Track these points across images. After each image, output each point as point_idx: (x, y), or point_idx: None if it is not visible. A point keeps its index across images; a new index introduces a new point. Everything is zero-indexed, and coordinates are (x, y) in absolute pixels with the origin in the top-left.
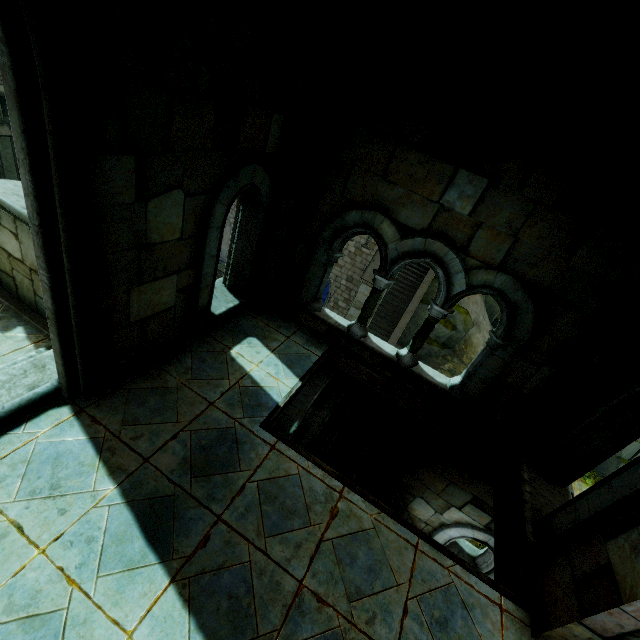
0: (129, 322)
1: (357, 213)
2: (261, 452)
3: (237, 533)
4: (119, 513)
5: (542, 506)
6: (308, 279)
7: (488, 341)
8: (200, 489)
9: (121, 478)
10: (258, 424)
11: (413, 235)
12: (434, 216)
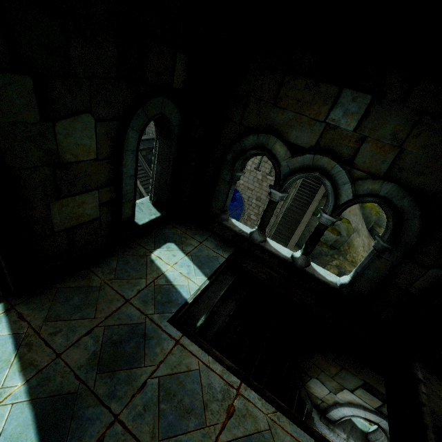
0: (53, 231)
1: (253, 137)
2: (166, 347)
3: (131, 435)
4: (20, 412)
5: (441, 410)
6: (216, 195)
7: (375, 245)
8: (103, 386)
9: (31, 374)
10: (166, 319)
11: (302, 152)
12: (321, 134)
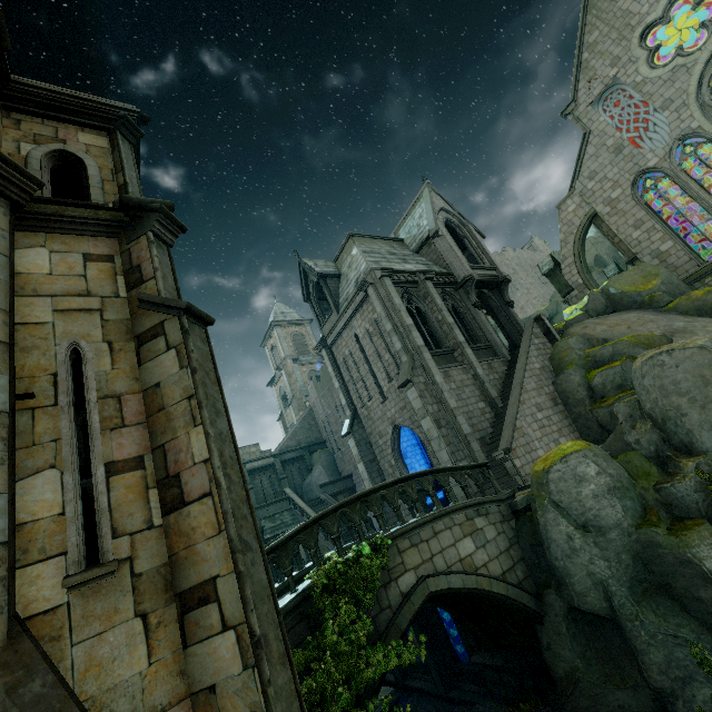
0: None
1: None
2: None
3: None
4: None
5: None
6: None
7: None
8: None
9: None
10: None
11: None
12: None
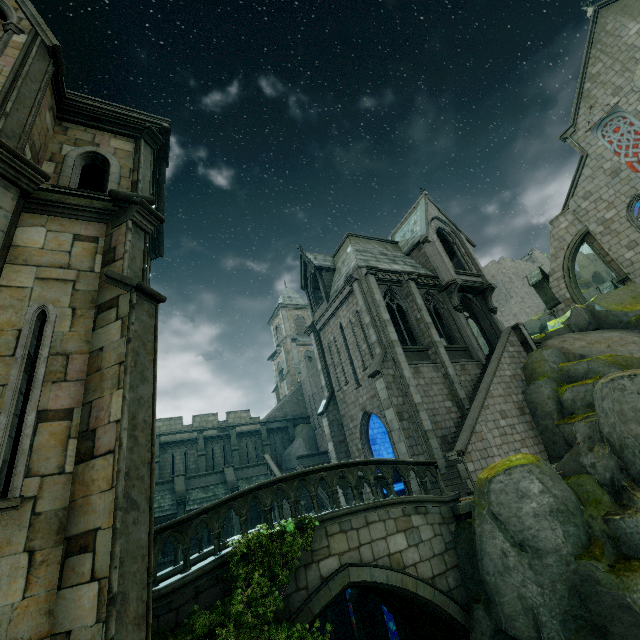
0: None
1: None
2: None
3: None
4: None
5: None
6: None
7: None
8: None
9: None
10: None
11: None
12: None
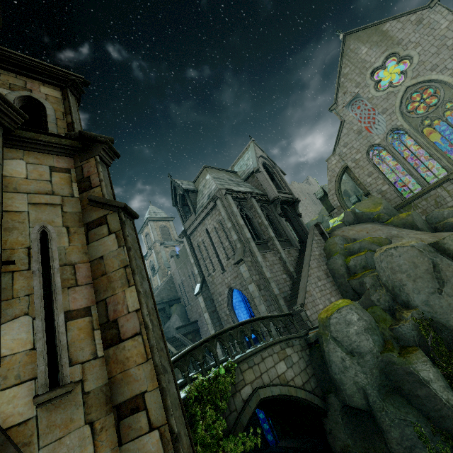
0: None
1: None
2: None
3: None
4: None
5: None
6: None
7: None
8: None
9: None
10: None
11: None
12: None
